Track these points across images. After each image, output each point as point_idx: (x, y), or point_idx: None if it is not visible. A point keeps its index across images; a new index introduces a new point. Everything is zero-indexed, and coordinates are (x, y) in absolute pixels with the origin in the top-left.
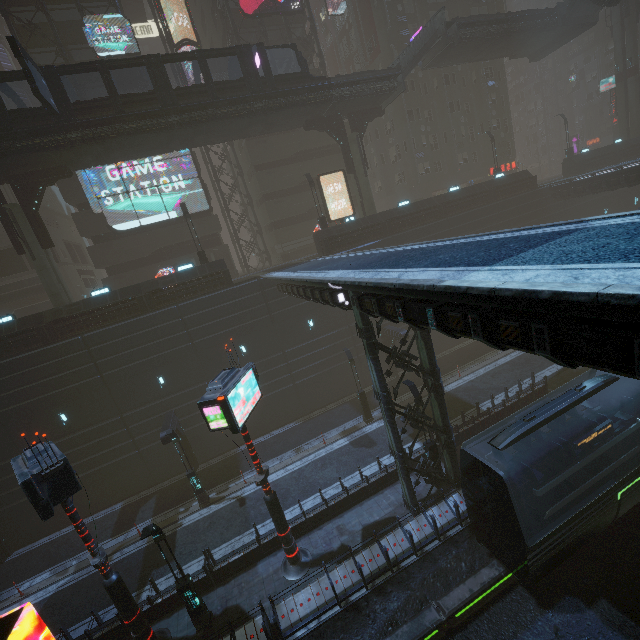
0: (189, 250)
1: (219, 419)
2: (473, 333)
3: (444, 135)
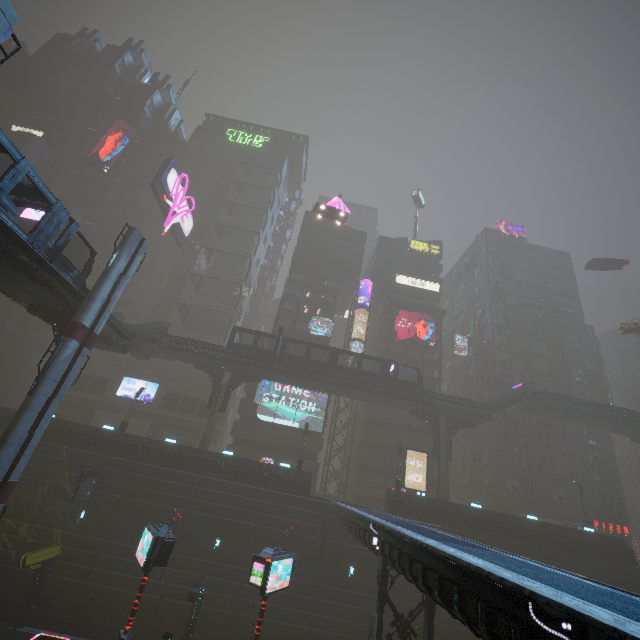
0: (291, 453)
1: (259, 576)
2: (419, 578)
3: (539, 465)
